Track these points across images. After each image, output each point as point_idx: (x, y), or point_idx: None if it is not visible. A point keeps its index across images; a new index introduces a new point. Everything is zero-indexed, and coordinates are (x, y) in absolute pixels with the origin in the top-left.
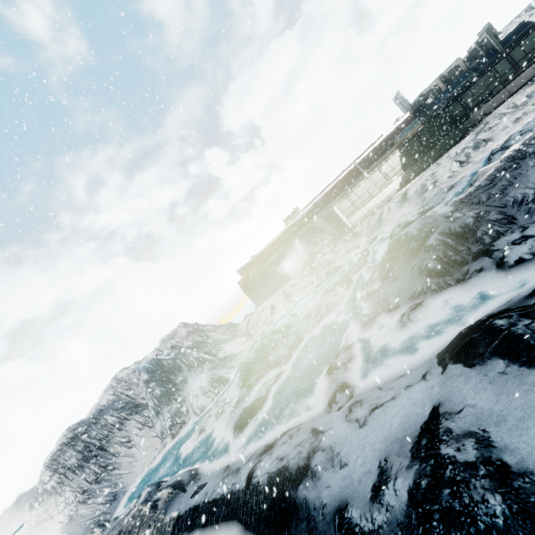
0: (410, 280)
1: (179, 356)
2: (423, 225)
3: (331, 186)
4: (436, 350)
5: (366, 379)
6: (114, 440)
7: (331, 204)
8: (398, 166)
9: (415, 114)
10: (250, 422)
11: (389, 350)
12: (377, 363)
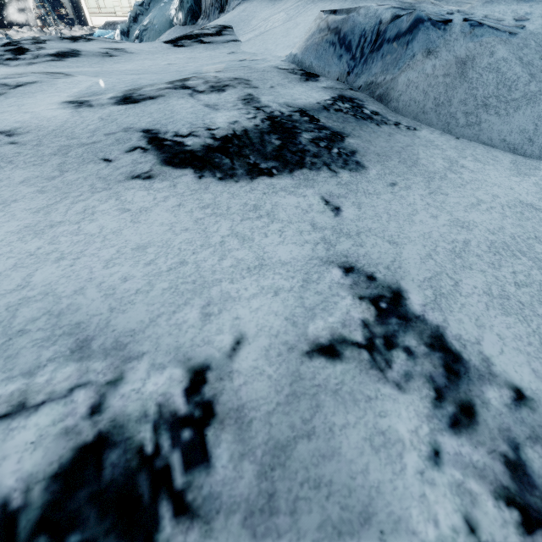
0: None
1: None
2: (124, 21)
3: None
4: None
5: None
6: None
7: None
8: None
9: None
10: None
11: None
12: None
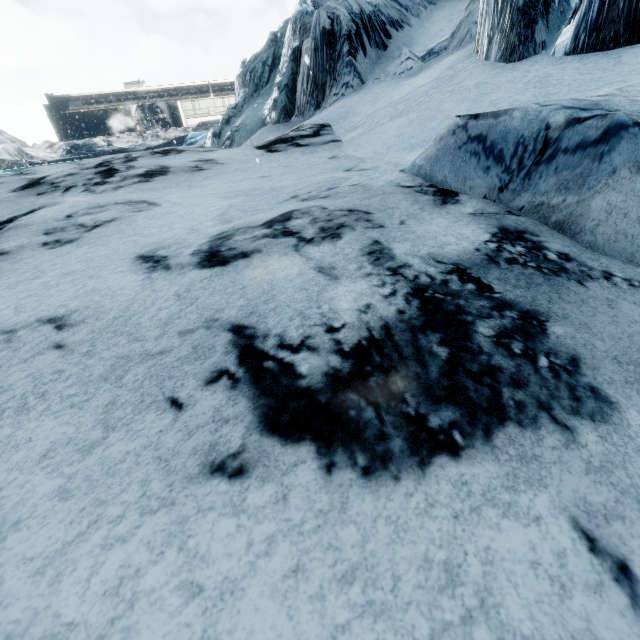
0: None
1: None
2: (217, 121)
3: (184, 85)
4: None
5: None
6: None
7: (178, 98)
8: None
9: None
10: None
11: None
12: None
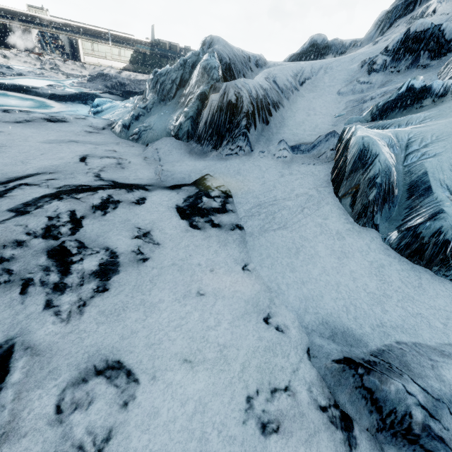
0: (99, 86)
1: None
2: (115, 75)
3: (86, 26)
4: None
5: None
6: None
7: (79, 36)
8: (128, 58)
9: (152, 44)
10: None
11: None
12: None
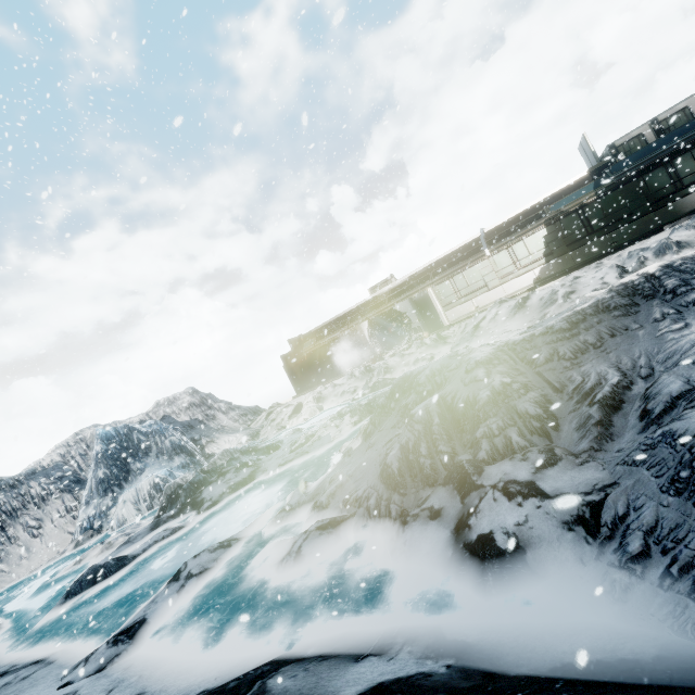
0: (371, 463)
1: (156, 433)
2: (442, 368)
3: (440, 257)
4: (221, 674)
5: (165, 637)
6: (21, 519)
7: (427, 283)
8: (539, 252)
9: (594, 175)
10: (82, 593)
11: (243, 592)
12: (215, 607)
